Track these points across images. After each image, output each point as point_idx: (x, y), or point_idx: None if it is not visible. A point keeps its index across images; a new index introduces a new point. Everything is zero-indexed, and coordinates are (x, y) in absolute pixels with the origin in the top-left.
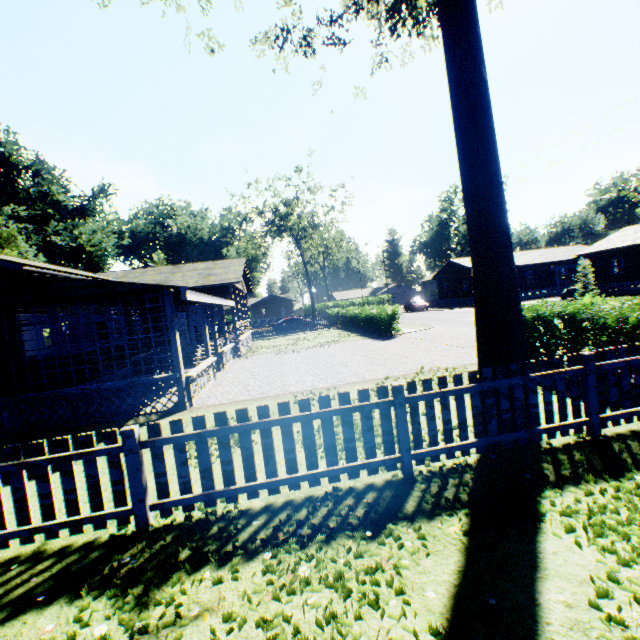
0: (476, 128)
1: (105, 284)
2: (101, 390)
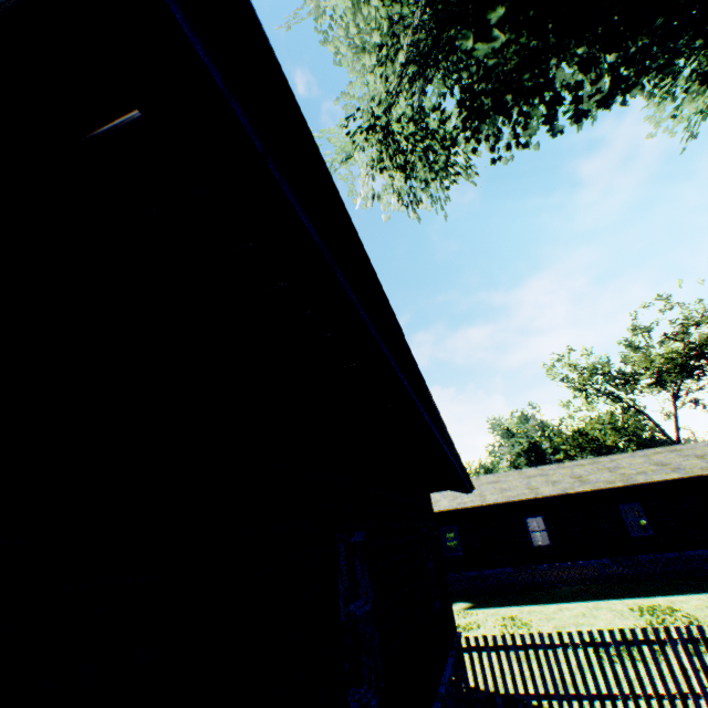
0: None
1: None
2: None
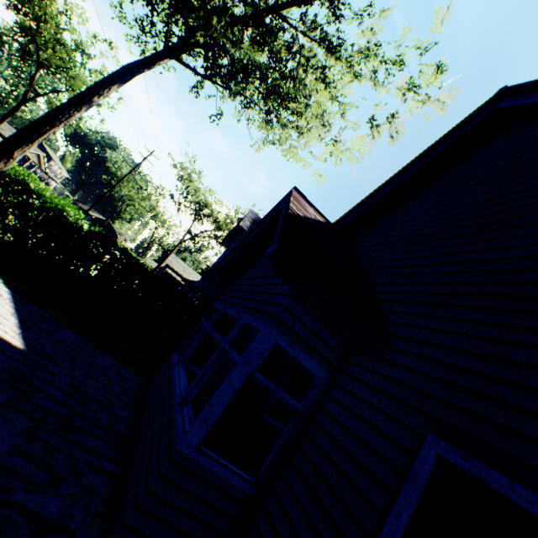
0: (0, 121)
1: None
2: None
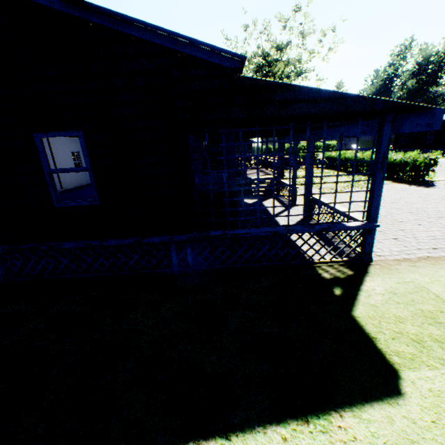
0: None
1: (339, 98)
2: (284, 234)
